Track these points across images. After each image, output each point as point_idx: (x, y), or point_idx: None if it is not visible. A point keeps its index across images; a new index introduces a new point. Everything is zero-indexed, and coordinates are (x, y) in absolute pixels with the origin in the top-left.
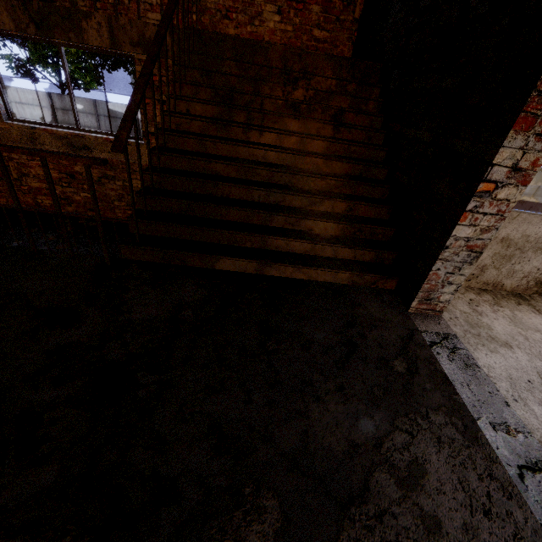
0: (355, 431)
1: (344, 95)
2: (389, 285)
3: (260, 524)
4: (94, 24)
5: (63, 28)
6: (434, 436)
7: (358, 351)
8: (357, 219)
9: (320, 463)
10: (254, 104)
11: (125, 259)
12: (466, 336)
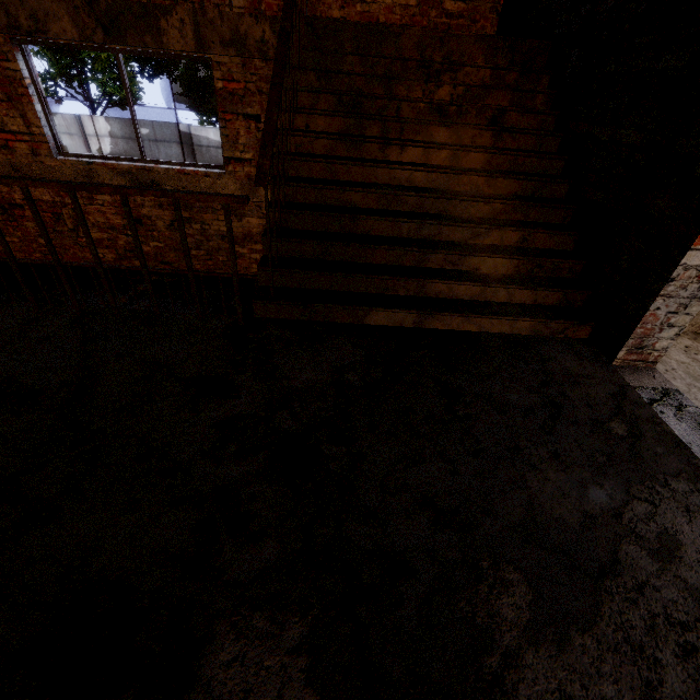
0: (586, 501)
1: (503, 89)
2: (582, 334)
3: (509, 597)
4: (175, 22)
5: (138, 30)
6: (681, 505)
7: (564, 413)
8: (535, 252)
9: (556, 536)
10: (388, 111)
11: (258, 318)
12: (691, 391)
